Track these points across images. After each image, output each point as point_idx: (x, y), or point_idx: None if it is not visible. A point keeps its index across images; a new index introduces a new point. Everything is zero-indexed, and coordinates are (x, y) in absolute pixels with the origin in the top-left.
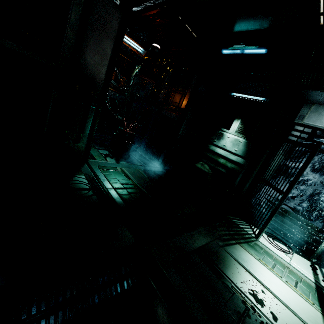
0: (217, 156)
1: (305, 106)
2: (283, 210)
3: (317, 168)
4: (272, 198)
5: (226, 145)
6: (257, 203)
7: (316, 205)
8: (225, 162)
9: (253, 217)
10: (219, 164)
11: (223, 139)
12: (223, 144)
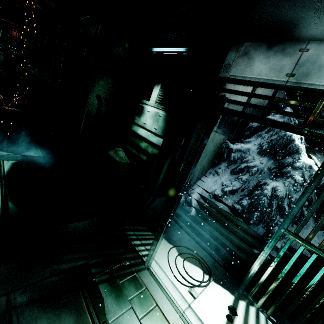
0: (140, 139)
1: (231, 48)
2: (218, 210)
3: (265, 149)
4: (208, 193)
5: (146, 123)
6: (187, 201)
7: (257, 202)
8: (146, 147)
9: (177, 222)
10: (141, 149)
11: (143, 115)
12: (143, 122)
